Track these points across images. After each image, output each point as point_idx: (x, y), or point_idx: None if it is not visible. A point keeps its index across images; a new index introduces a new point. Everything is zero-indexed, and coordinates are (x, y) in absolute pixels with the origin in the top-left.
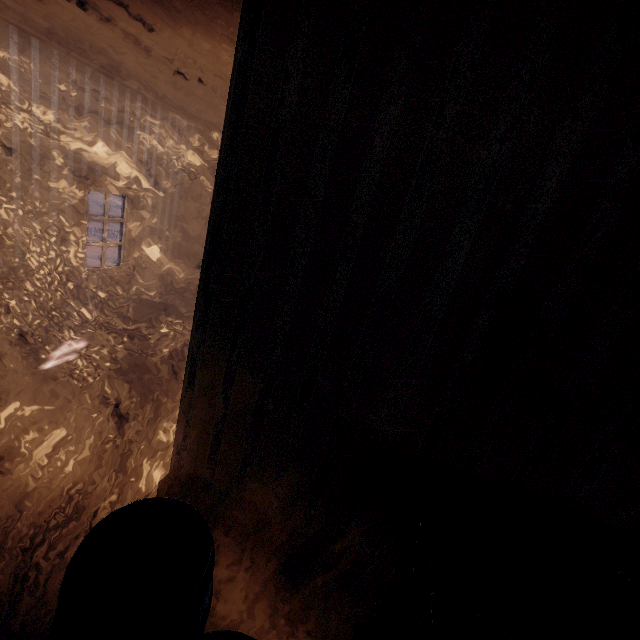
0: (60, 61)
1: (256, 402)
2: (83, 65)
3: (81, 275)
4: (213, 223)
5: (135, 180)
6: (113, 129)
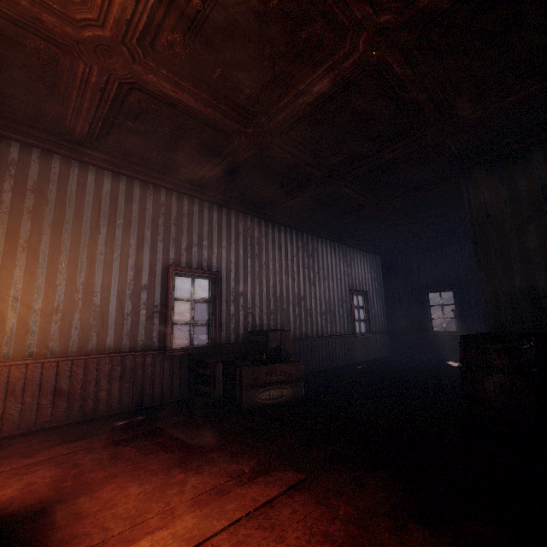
0: (341, 247)
1: (517, 287)
2: (346, 246)
3: (355, 335)
4: (472, 237)
5: (365, 287)
6: (356, 267)
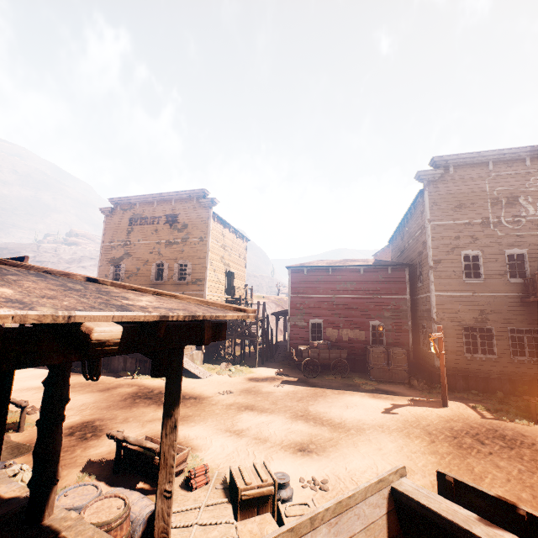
0: None
1: None
2: None
3: None
4: None
5: None
6: None
